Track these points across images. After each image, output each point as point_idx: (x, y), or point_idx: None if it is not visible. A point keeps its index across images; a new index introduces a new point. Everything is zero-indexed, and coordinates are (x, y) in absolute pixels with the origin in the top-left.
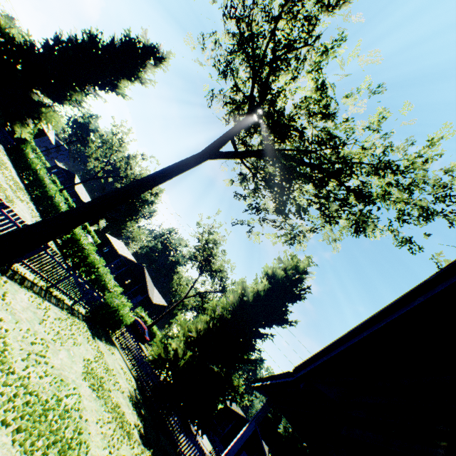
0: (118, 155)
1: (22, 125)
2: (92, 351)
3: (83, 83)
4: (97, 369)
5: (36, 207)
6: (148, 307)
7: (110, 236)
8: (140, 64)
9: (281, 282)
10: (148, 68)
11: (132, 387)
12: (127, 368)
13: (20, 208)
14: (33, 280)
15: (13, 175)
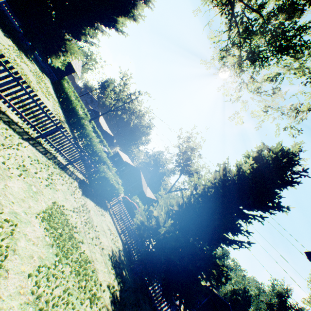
0: (123, 93)
1: (56, 57)
2: (73, 203)
3: (93, 21)
4: (70, 217)
5: (63, 113)
6: (143, 199)
7: (119, 151)
8: (132, 2)
9: (269, 164)
10: (139, 4)
11: (116, 247)
12: (116, 232)
13: (42, 99)
14: (18, 122)
15: (50, 91)
